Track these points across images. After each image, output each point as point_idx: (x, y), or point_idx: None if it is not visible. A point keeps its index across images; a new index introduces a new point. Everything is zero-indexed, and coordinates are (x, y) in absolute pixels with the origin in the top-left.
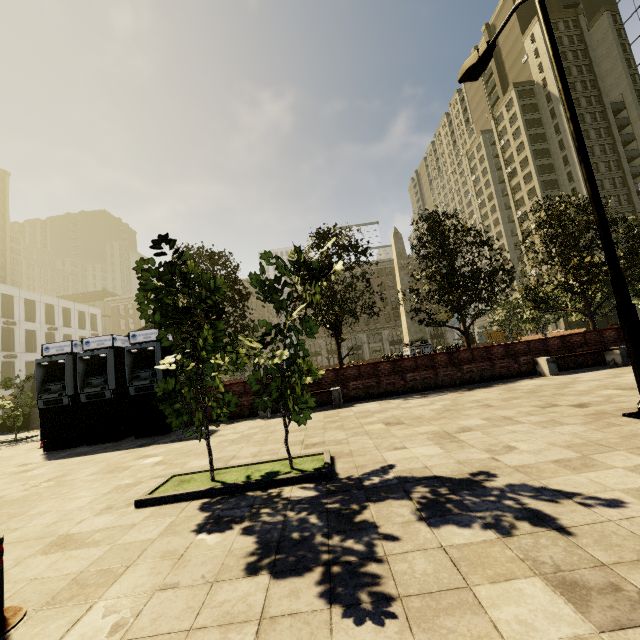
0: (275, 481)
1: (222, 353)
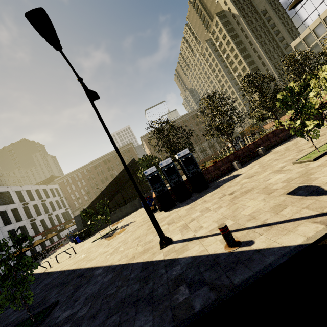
0: None
1: (304, 114)
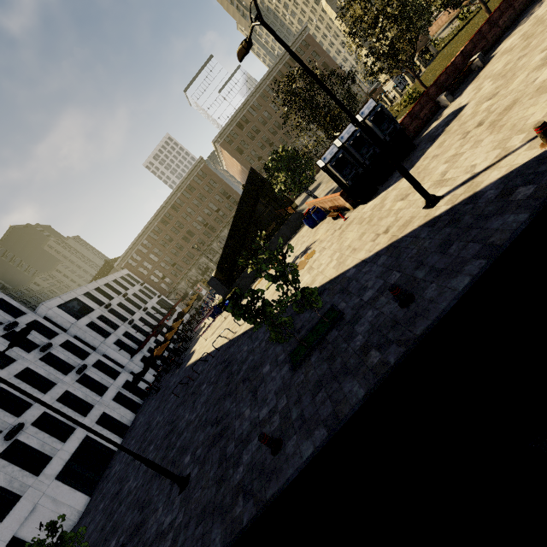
0: None
1: None
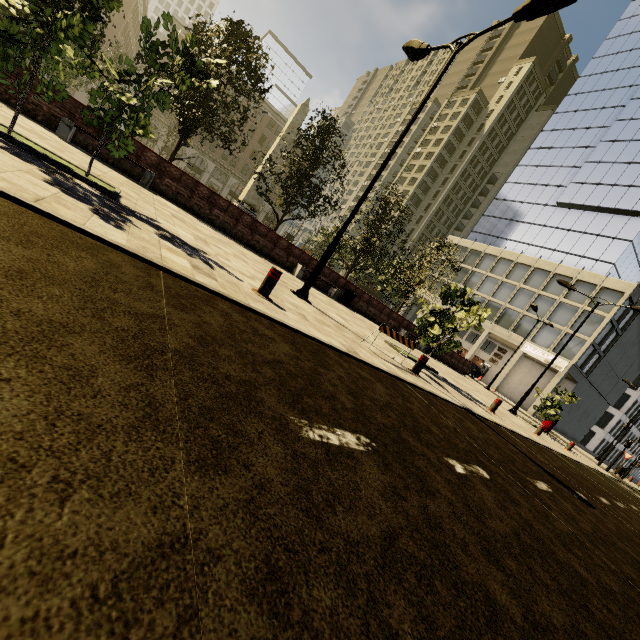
0: (71, 171)
1: (77, 50)
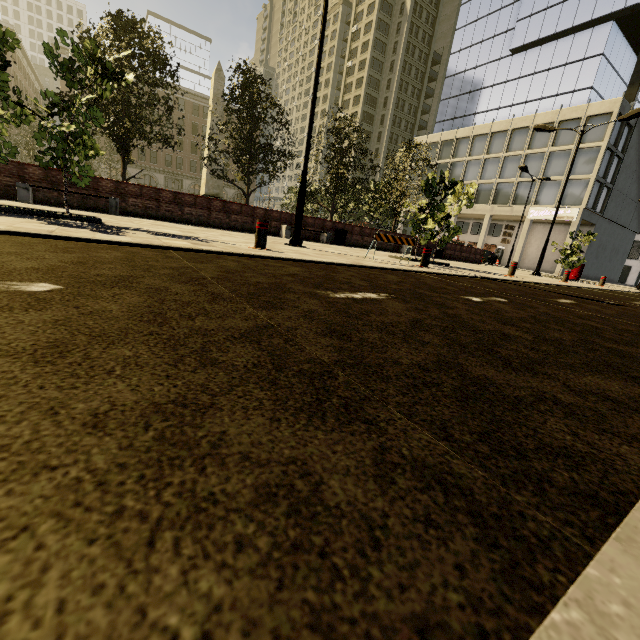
0: (55, 215)
1: (4, 103)
